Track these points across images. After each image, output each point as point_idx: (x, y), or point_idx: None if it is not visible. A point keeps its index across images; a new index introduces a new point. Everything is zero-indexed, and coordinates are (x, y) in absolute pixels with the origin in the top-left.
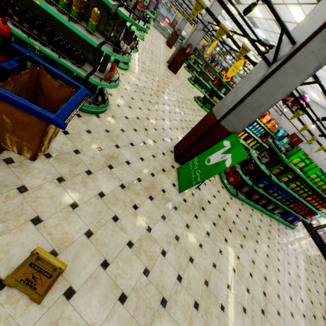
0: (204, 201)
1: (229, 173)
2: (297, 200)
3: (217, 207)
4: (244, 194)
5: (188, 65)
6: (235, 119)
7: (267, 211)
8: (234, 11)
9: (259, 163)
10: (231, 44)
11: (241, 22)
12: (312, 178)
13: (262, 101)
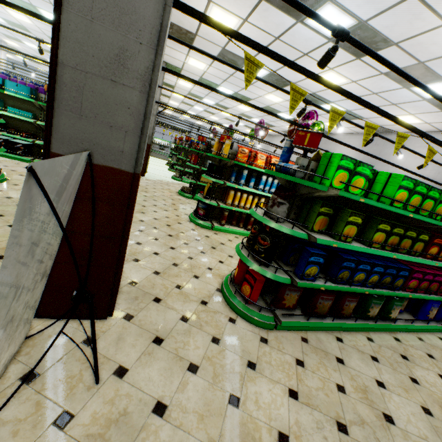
0: (126, 424)
1: (242, 278)
2: (415, 267)
3: (203, 407)
4: (298, 309)
5: (173, 166)
6: (87, 123)
7: (376, 322)
8: (187, 87)
9: (271, 222)
10: (221, 131)
11: (202, 93)
12: (402, 200)
13: (111, 40)
